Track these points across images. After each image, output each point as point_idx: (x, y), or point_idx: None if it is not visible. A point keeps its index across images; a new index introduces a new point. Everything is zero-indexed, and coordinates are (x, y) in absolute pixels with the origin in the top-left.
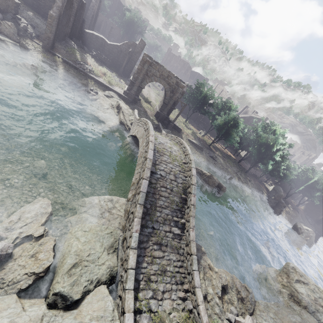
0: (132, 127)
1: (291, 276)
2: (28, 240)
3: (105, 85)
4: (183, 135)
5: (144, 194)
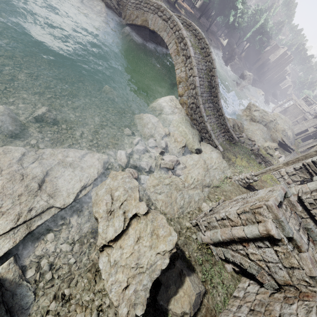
0: (124, 10)
1: (252, 109)
2: (165, 137)
3: None
4: None
5: (199, 88)
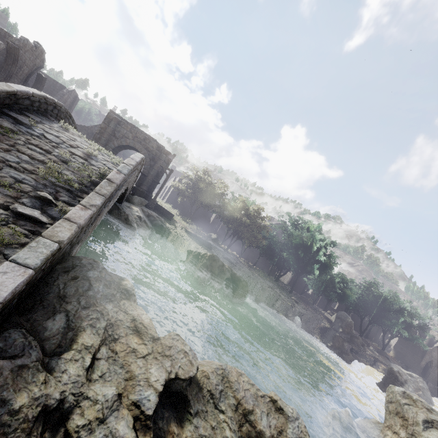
0: None
1: (410, 416)
2: None
3: None
4: (177, 224)
5: None
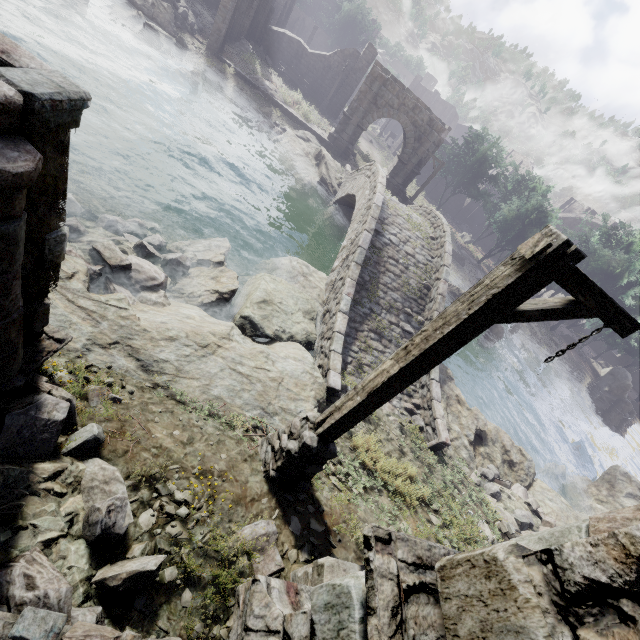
0: (341, 188)
1: (618, 487)
2: (205, 266)
3: (299, 120)
4: None
5: (364, 251)
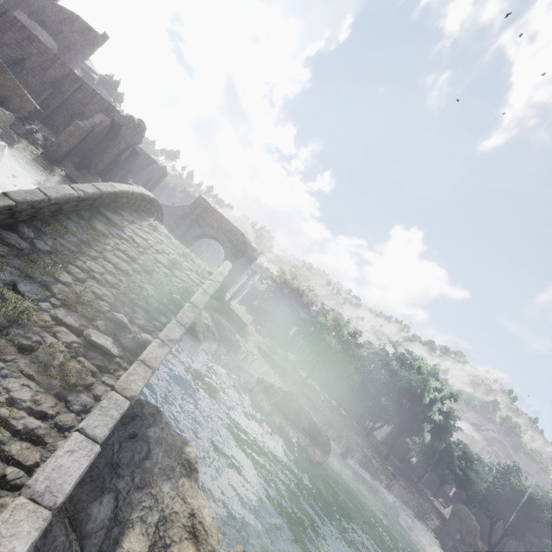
0: None
1: None
2: None
3: None
4: (249, 336)
5: (42, 195)
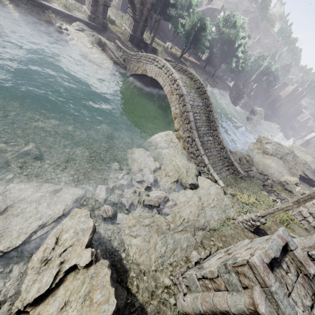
0: (129, 65)
1: (263, 142)
2: (155, 171)
3: (67, 14)
4: (159, 55)
5: (193, 122)
